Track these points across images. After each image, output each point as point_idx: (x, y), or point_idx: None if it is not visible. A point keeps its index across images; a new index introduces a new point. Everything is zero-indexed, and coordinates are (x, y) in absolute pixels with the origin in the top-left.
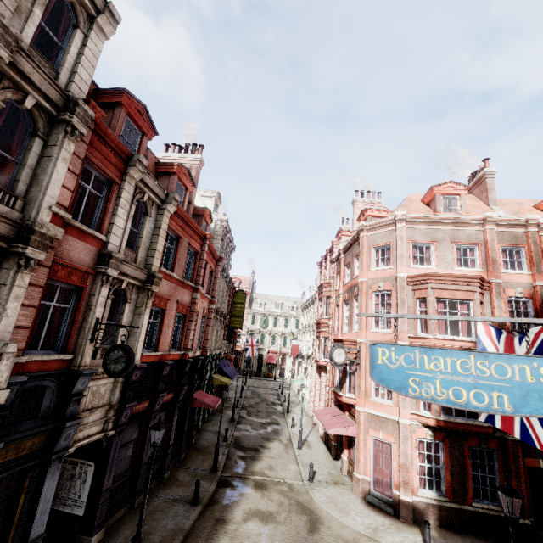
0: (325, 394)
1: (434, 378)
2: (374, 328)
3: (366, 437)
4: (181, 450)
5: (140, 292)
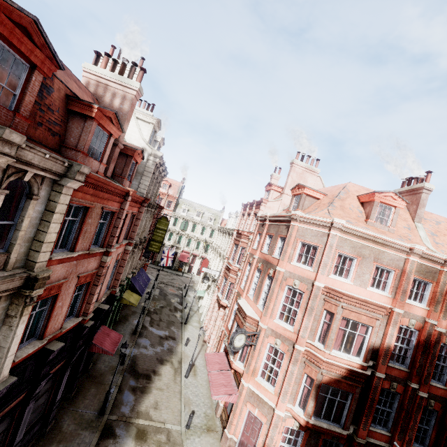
0: (219, 326)
1: None
2: (278, 319)
3: (244, 407)
4: (72, 389)
5: (14, 296)
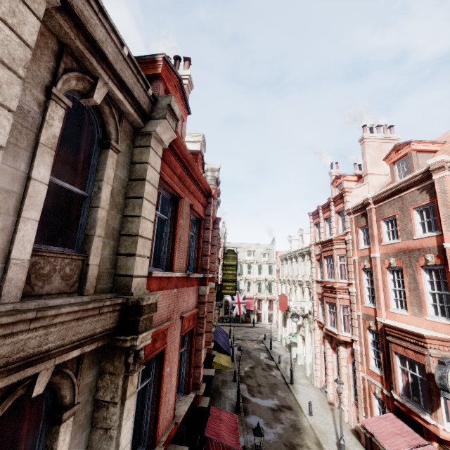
0: (348, 374)
1: None
2: None
3: None
4: None
5: (104, 355)
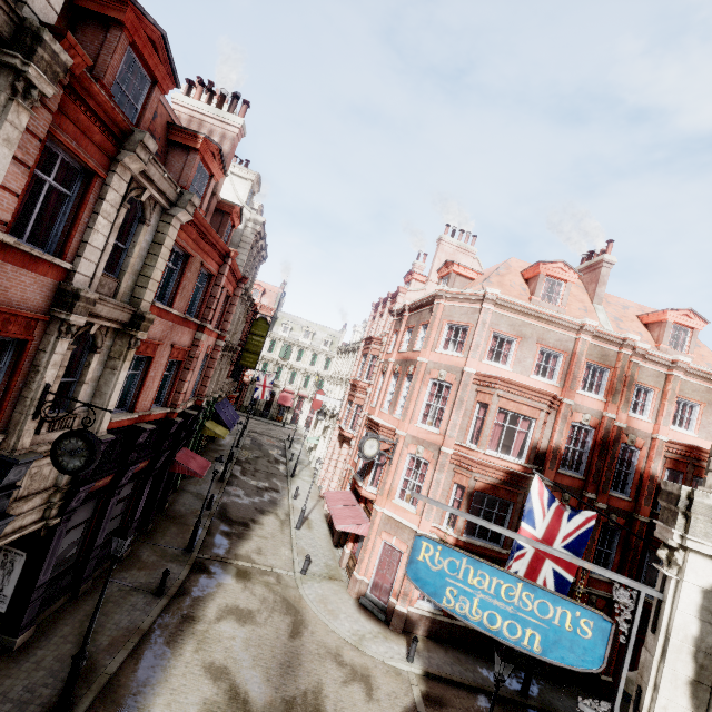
0: (342, 468)
1: (474, 595)
2: (420, 422)
3: (377, 539)
4: (149, 521)
5: (118, 336)
